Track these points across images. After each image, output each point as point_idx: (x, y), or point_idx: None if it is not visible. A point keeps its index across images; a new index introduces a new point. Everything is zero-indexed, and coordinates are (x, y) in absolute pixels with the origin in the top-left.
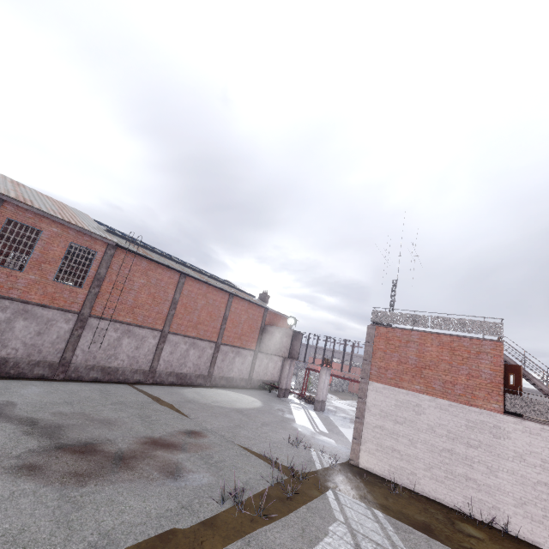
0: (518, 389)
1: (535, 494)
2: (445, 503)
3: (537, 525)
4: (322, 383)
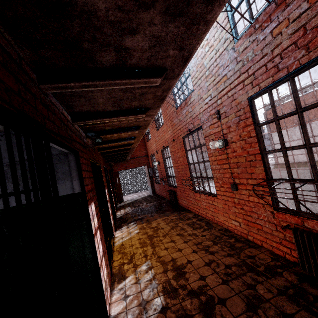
0: None
1: None
2: None
3: None
4: None
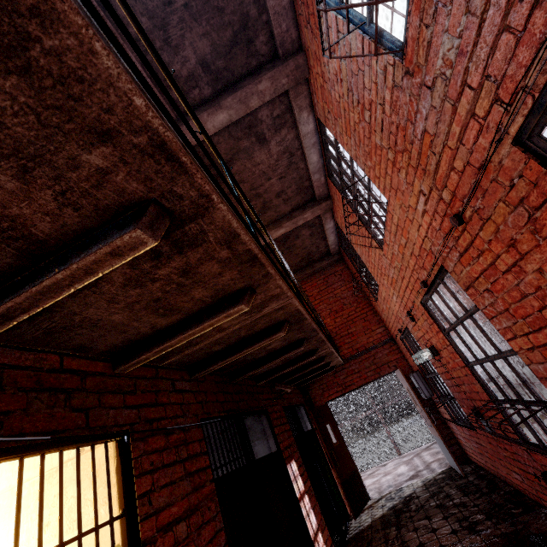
0: None
1: None
2: None
3: None
4: None
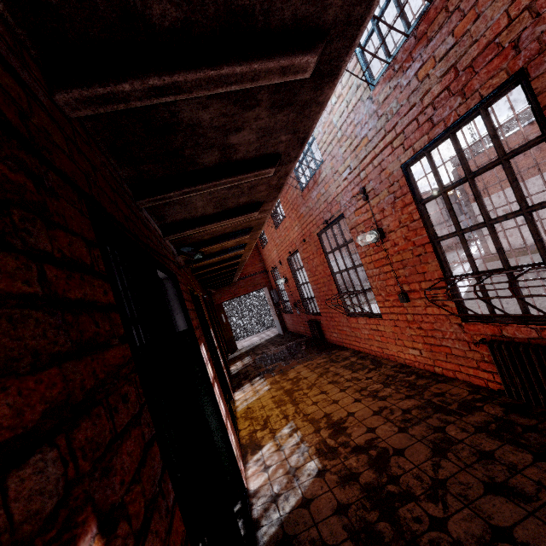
0: None
1: None
2: None
3: None
4: None
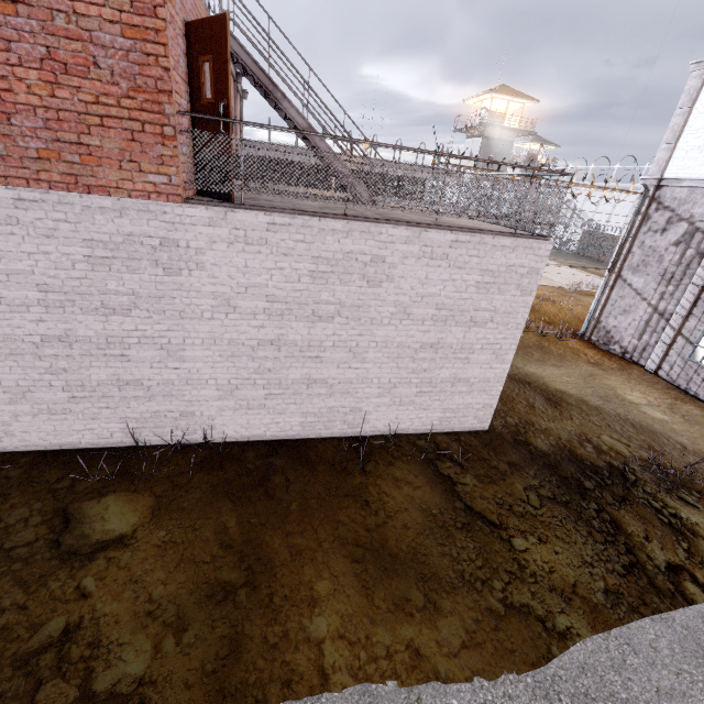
0: (221, 110)
1: (255, 367)
2: (86, 445)
3: (257, 413)
4: None
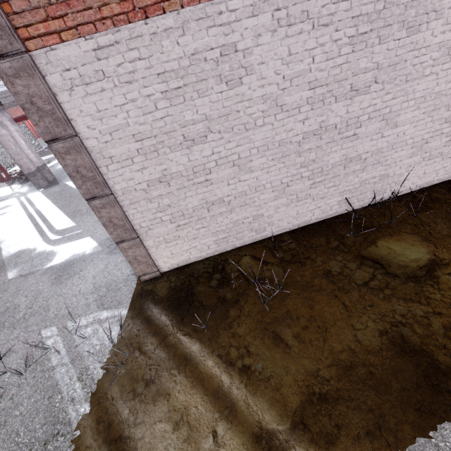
0: None
1: (447, 116)
2: (313, 221)
3: (433, 162)
4: (10, 145)
